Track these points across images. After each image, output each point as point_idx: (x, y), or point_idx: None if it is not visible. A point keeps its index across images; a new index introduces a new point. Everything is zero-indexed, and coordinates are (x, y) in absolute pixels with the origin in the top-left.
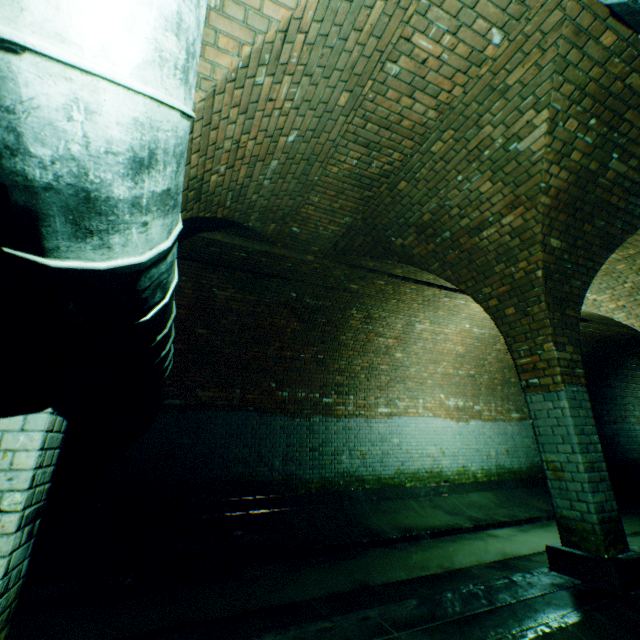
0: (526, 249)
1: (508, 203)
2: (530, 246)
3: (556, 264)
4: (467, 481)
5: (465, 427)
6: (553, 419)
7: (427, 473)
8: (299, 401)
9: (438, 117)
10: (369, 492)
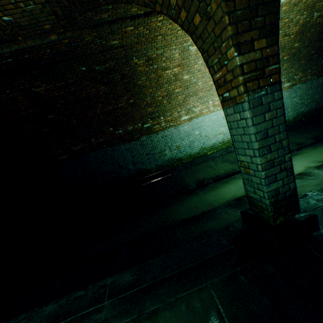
0: None
1: None
2: None
3: None
4: None
5: None
6: (241, 129)
7: (220, 144)
8: (130, 132)
9: None
10: (185, 164)
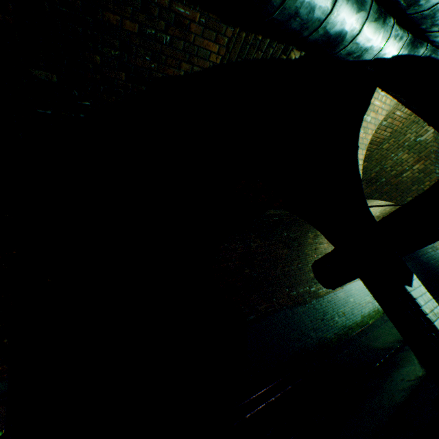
0: (427, 176)
1: (415, 160)
2: (429, 175)
3: None
4: None
5: None
6: None
7: (373, 312)
8: (302, 294)
9: (389, 135)
10: (358, 333)
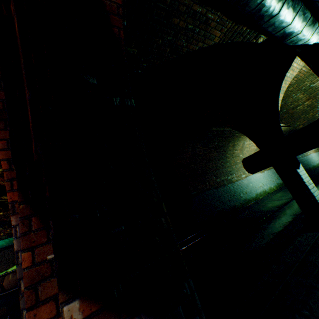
0: (312, 109)
1: (307, 99)
2: (313, 108)
3: (318, 111)
4: (272, 191)
5: (264, 174)
6: None
7: (262, 192)
8: (223, 181)
9: (294, 82)
10: (253, 203)
